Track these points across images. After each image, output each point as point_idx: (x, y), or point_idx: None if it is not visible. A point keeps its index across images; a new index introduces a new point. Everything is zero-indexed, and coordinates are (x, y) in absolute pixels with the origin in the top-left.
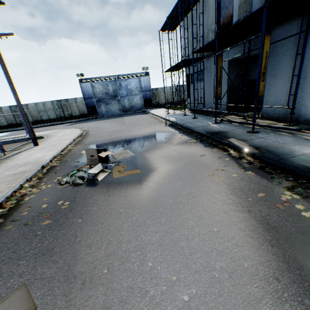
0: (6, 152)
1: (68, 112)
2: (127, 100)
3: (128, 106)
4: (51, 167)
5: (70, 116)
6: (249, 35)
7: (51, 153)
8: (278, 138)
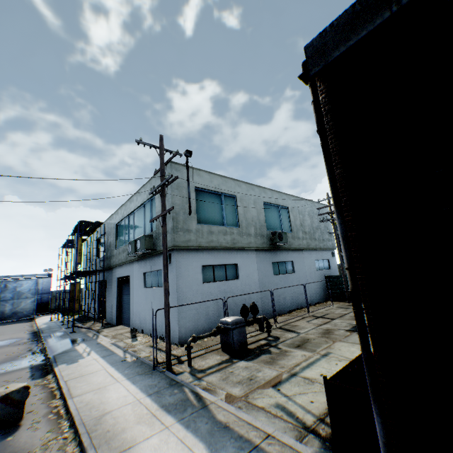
0: None
1: None
2: (11, 305)
3: (10, 312)
4: None
5: None
6: (96, 273)
7: None
8: (77, 334)
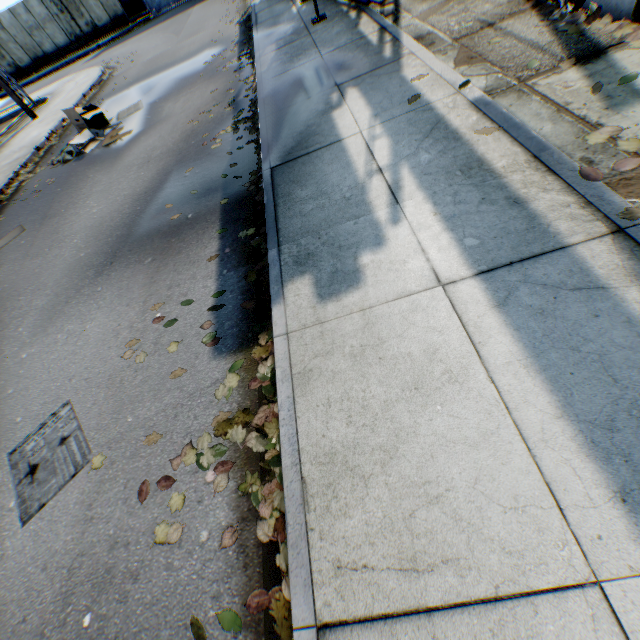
0: (2, 138)
1: (84, 19)
2: None
3: None
4: (50, 148)
5: (94, 29)
6: None
7: (49, 127)
8: (329, 31)
